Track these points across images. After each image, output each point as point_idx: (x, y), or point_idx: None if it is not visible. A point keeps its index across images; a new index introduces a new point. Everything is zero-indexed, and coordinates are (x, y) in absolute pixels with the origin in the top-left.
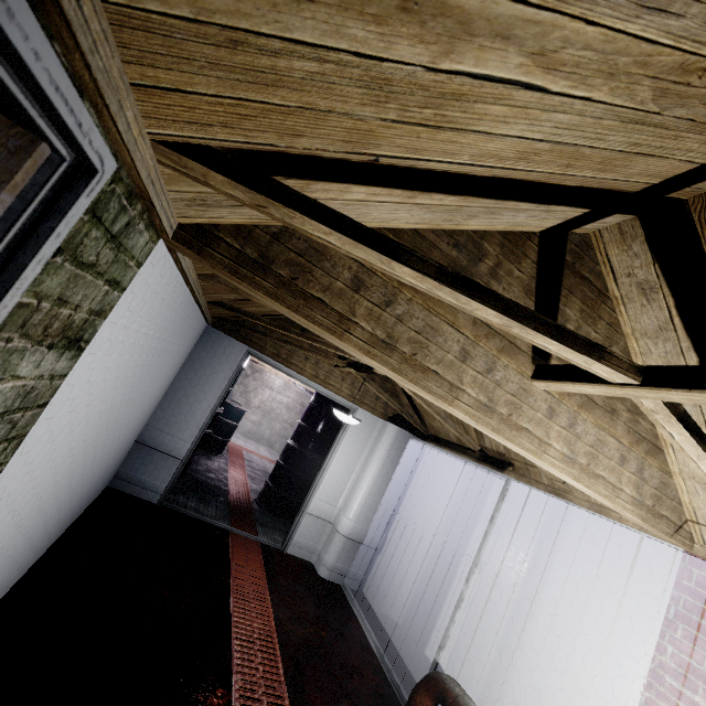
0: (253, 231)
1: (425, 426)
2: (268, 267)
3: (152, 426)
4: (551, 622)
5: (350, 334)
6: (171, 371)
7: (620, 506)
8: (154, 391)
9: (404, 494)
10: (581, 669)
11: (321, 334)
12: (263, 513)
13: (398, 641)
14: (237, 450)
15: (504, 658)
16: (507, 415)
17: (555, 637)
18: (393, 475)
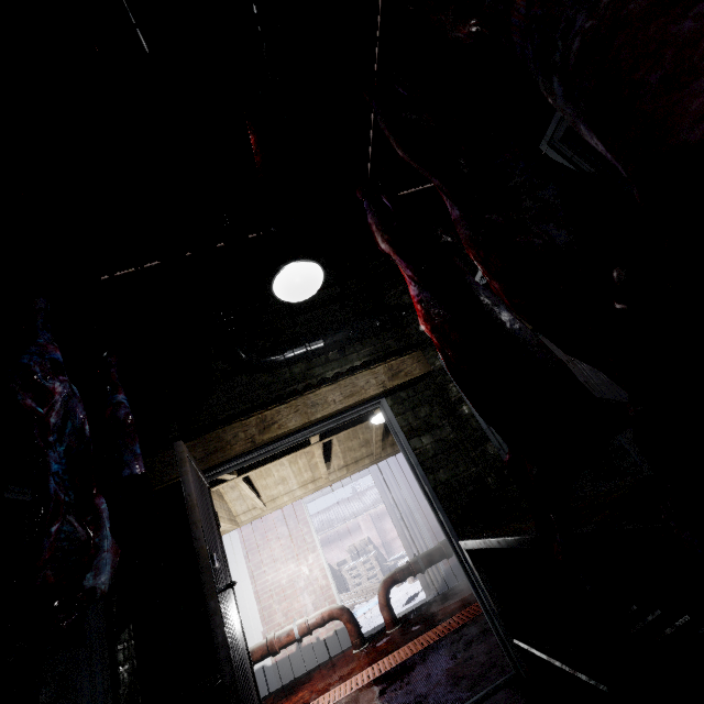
0: None
1: None
2: None
3: None
4: None
5: None
6: None
7: (227, 523)
8: None
9: None
10: None
11: None
12: None
13: None
14: None
15: None
16: None
17: None
18: None
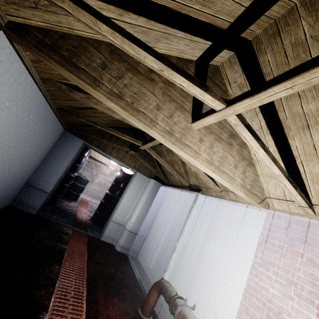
0: (49, 32)
1: (167, 180)
2: (57, 50)
3: (34, 176)
4: (213, 254)
5: (99, 88)
6: (42, 147)
7: (235, 187)
8: (32, 153)
9: (158, 212)
10: (224, 271)
11: (88, 90)
12: (92, 224)
13: (150, 276)
14: (85, 201)
15: (194, 273)
16: (180, 138)
17: (215, 260)
18: (152, 203)
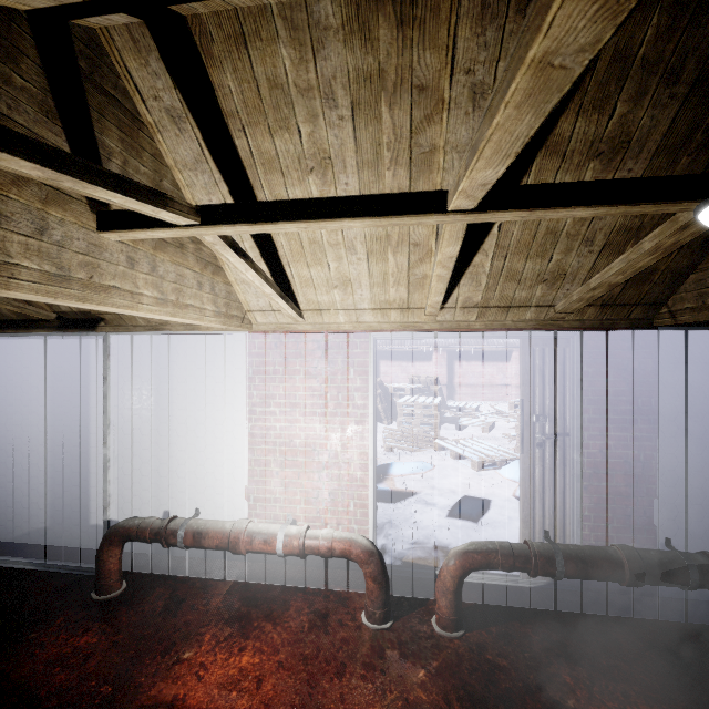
0: None
1: None
2: None
3: None
4: (186, 426)
5: None
6: None
7: (208, 322)
8: None
9: None
10: (215, 438)
11: None
12: None
13: (56, 539)
14: None
15: (163, 472)
16: (88, 278)
17: (192, 432)
18: None
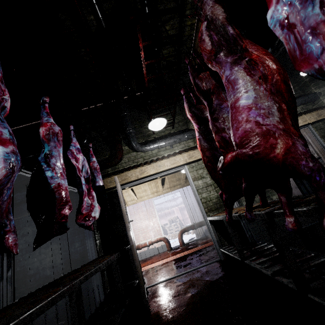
0: None
1: None
2: None
3: None
4: None
5: None
6: None
7: None
8: None
9: None
10: None
11: None
12: None
13: None
14: None
15: None
16: None
17: None
18: None
